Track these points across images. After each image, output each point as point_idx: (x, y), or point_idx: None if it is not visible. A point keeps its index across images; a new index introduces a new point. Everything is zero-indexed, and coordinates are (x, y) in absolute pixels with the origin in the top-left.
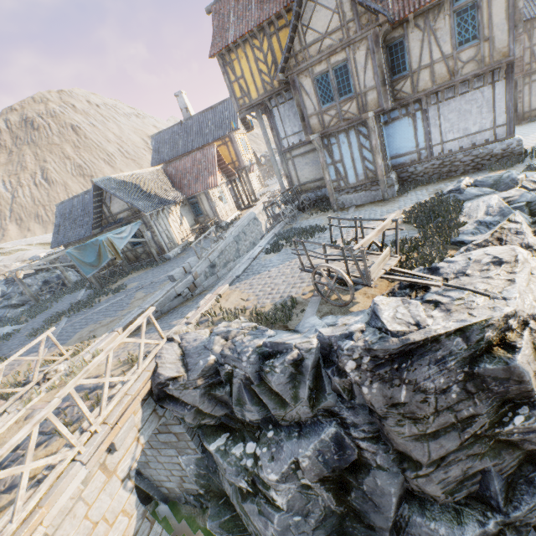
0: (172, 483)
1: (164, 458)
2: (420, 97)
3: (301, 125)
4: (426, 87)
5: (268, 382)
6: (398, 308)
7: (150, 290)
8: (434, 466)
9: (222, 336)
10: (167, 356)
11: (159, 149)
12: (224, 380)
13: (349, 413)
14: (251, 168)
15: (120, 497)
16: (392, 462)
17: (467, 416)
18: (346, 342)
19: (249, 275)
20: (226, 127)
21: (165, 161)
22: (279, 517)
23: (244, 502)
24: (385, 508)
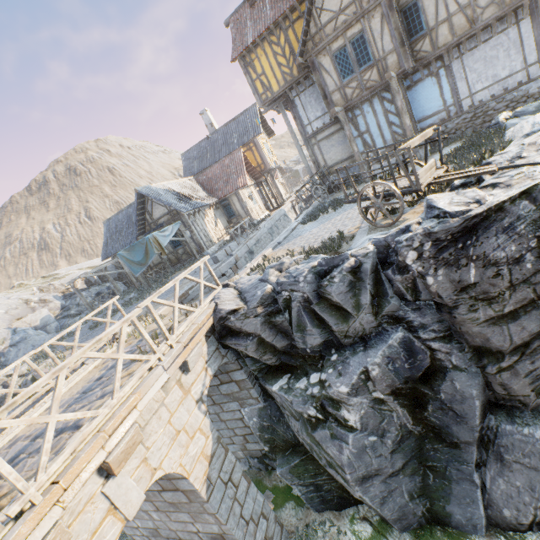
0: (235, 446)
1: (226, 415)
2: (441, 53)
3: (324, 103)
4: (446, 41)
5: (327, 295)
6: (453, 197)
7: (195, 275)
8: (517, 354)
9: (276, 268)
10: (225, 296)
11: (189, 165)
12: (283, 308)
13: (415, 315)
14: (275, 176)
15: (196, 416)
16: (469, 362)
17: None
18: (403, 236)
19: (291, 239)
20: (249, 134)
21: (195, 174)
22: (353, 437)
23: (315, 430)
24: (468, 416)
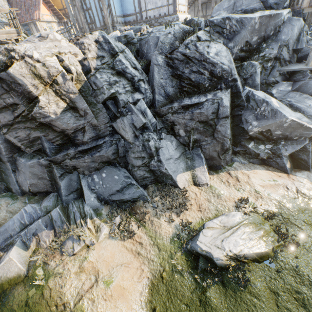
0: None
1: None
2: None
3: None
4: None
5: None
6: None
7: None
8: (8, 128)
9: None
10: None
11: None
12: None
13: None
14: None
15: None
16: None
17: (12, 104)
18: None
19: None
20: None
21: None
22: None
23: None
24: (1, 151)
